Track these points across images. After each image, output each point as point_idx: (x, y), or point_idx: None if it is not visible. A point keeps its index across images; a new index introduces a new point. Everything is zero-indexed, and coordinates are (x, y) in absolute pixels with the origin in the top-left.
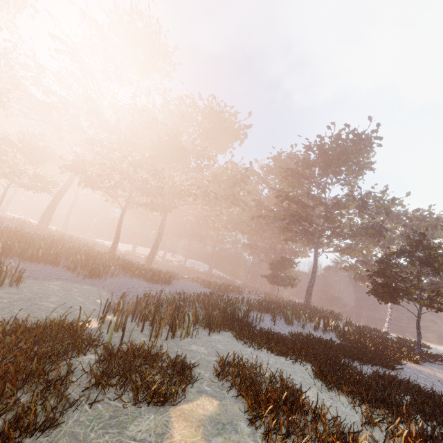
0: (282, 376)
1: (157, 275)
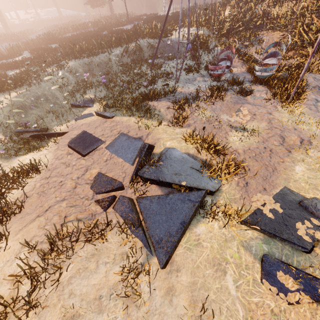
0: (44, 46)
1: (13, 36)
